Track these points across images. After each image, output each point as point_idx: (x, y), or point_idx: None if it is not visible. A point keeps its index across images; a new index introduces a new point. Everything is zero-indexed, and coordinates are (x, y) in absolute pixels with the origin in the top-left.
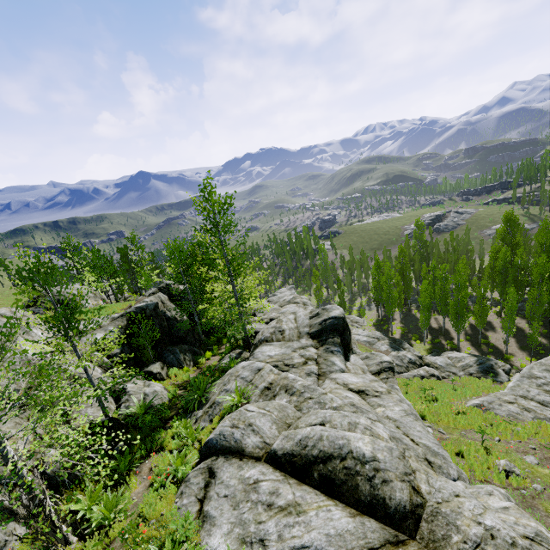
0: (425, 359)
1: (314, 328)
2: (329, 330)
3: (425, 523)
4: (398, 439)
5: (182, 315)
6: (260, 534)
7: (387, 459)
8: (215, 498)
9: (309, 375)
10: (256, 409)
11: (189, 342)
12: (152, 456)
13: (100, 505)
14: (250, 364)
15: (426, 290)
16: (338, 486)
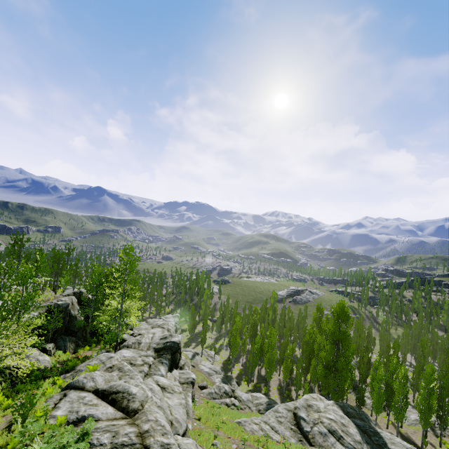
0: (236, 393)
1: (159, 346)
2: (167, 349)
3: (138, 414)
4: (162, 408)
5: (82, 316)
6: (78, 410)
7: (140, 395)
8: (64, 401)
9: (141, 372)
10: (99, 373)
11: (77, 336)
12: (35, 388)
13: (2, 401)
14: (108, 354)
15: (258, 342)
16: (116, 402)
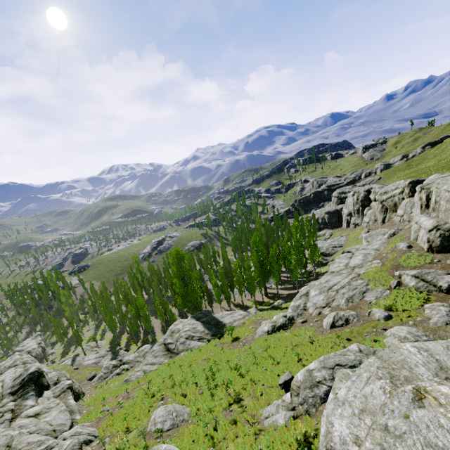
0: (123, 360)
1: (15, 387)
2: (26, 383)
3: None
4: (40, 429)
5: None
6: None
7: (3, 442)
8: None
9: (3, 423)
10: None
11: None
12: None
13: None
14: None
15: (131, 310)
16: None
